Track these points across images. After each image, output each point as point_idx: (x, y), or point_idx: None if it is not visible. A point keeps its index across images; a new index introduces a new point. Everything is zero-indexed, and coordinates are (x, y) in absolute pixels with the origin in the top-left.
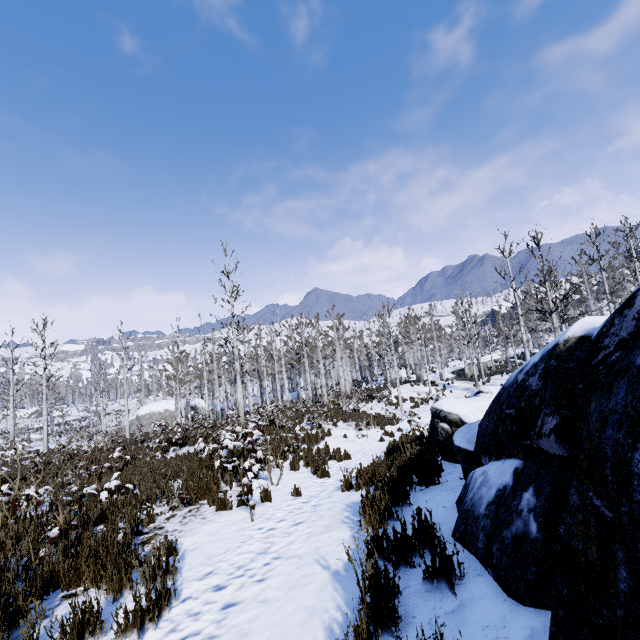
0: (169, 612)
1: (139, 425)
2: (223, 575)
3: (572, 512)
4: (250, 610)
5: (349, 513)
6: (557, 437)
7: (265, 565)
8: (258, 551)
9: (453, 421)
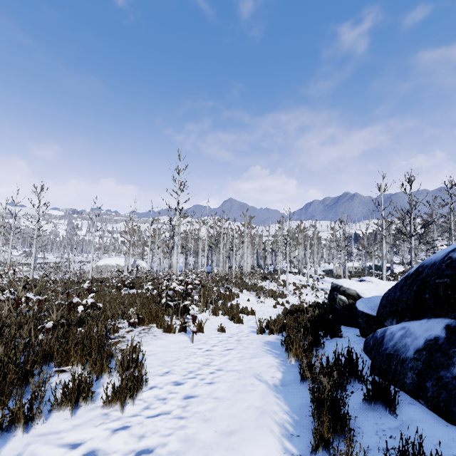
0: (142, 394)
1: (100, 270)
2: (178, 375)
3: None
4: (207, 403)
5: (269, 348)
6: None
7: (211, 373)
8: (202, 363)
9: (351, 295)
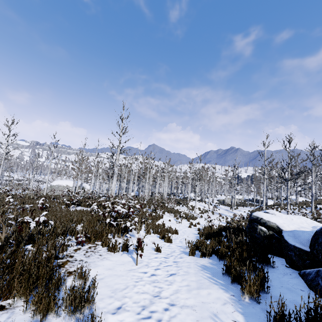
0: None
1: (53, 189)
2: (132, 313)
3: None
4: None
5: (209, 275)
6: None
7: (165, 310)
8: (152, 293)
9: (271, 227)
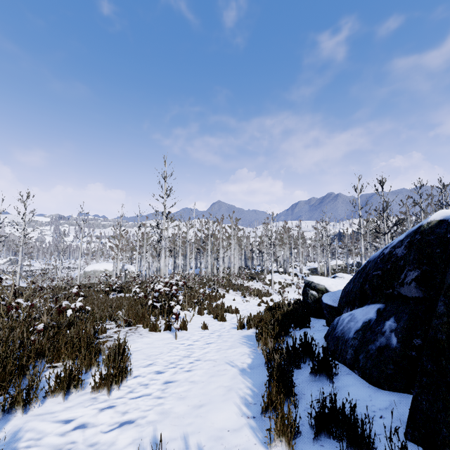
0: (126, 382)
1: (88, 276)
2: (161, 366)
3: (439, 317)
4: (184, 385)
5: (245, 340)
6: (417, 283)
7: (190, 363)
8: (183, 355)
9: (320, 289)
